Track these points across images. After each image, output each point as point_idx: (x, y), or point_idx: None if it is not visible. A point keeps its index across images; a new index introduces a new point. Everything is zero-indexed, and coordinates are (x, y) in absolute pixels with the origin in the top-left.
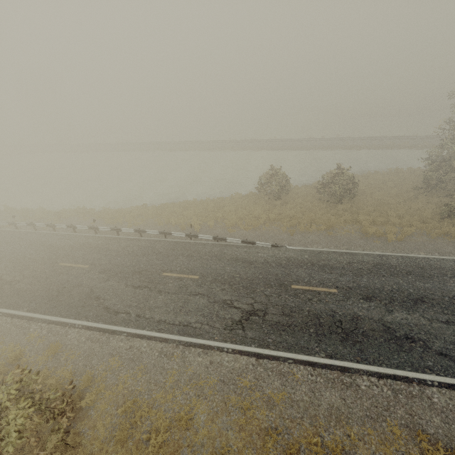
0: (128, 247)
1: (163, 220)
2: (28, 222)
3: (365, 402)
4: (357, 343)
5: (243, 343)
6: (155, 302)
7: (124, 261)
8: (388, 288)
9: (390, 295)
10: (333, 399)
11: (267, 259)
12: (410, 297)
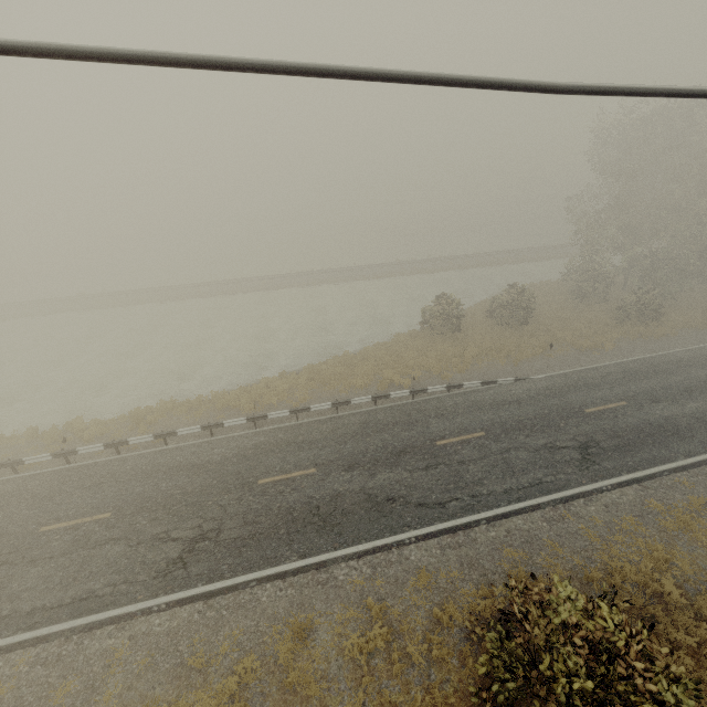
0: (340, 430)
1: (336, 387)
2: (72, 448)
3: None
4: (692, 437)
5: (612, 475)
6: (473, 475)
7: (362, 447)
8: (658, 388)
9: (666, 393)
10: None
11: (528, 394)
12: (680, 390)
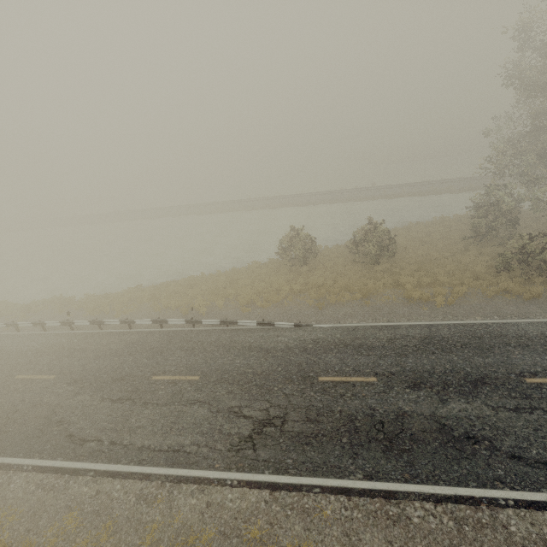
0: (111, 345)
1: (162, 304)
2: None
3: (419, 544)
4: (405, 452)
5: (253, 469)
6: (138, 420)
7: (103, 365)
8: (440, 370)
9: (443, 378)
10: (376, 545)
11: (289, 343)
12: (468, 379)
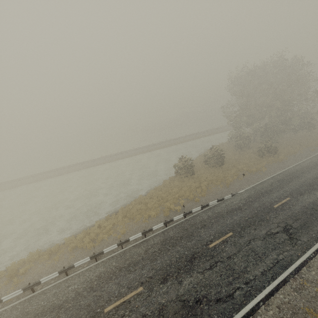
0: (150, 250)
1: (140, 218)
2: None
3: None
4: None
5: (310, 245)
6: (239, 266)
7: (167, 260)
8: (298, 187)
9: (303, 188)
10: None
11: (242, 202)
12: (308, 186)
